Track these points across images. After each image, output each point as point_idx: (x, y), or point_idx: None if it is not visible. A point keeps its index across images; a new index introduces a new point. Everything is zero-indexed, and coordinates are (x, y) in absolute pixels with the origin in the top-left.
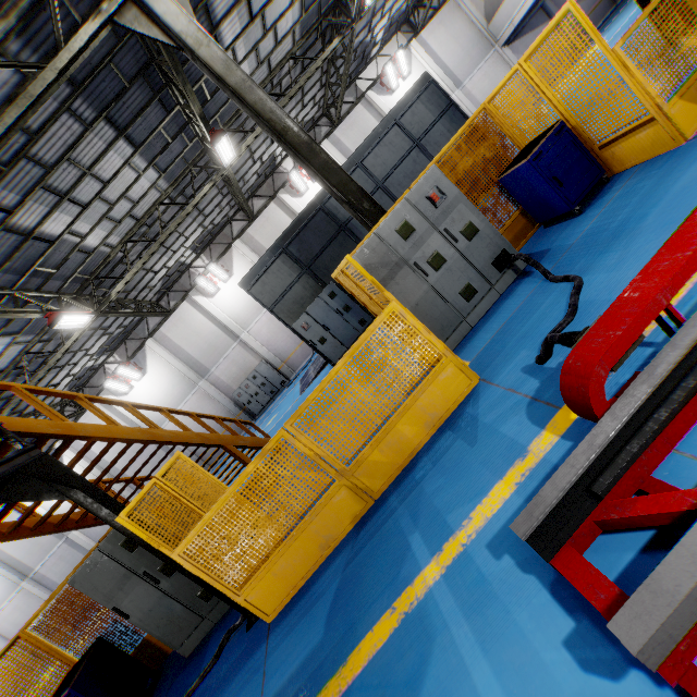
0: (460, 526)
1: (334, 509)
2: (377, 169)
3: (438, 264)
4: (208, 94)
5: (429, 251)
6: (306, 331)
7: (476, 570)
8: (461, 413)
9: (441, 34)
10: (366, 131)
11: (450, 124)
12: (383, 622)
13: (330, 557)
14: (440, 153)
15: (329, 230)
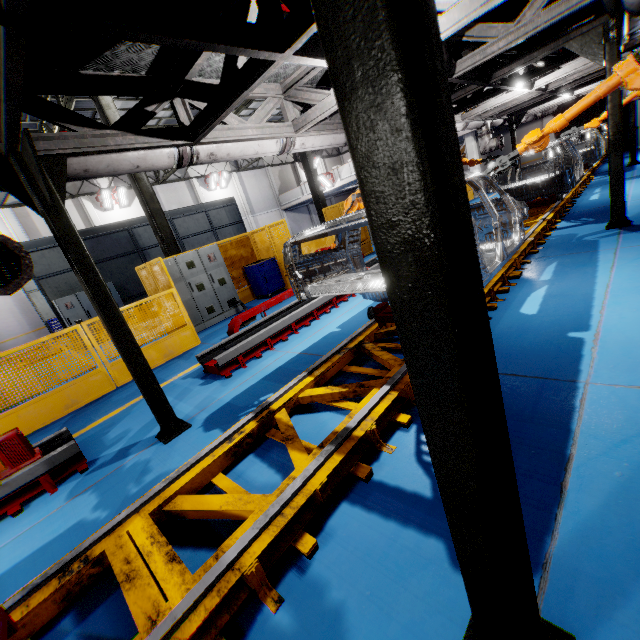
0: (171, 378)
1: (89, 384)
2: (182, 229)
3: (201, 288)
4: (73, 107)
5: (199, 280)
6: (68, 309)
7: (174, 384)
8: (186, 353)
9: (253, 180)
10: (182, 200)
11: (237, 231)
12: (117, 410)
13: (71, 412)
14: (222, 241)
15: (127, 247)
